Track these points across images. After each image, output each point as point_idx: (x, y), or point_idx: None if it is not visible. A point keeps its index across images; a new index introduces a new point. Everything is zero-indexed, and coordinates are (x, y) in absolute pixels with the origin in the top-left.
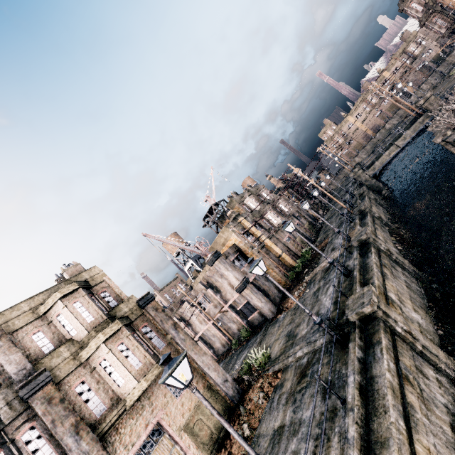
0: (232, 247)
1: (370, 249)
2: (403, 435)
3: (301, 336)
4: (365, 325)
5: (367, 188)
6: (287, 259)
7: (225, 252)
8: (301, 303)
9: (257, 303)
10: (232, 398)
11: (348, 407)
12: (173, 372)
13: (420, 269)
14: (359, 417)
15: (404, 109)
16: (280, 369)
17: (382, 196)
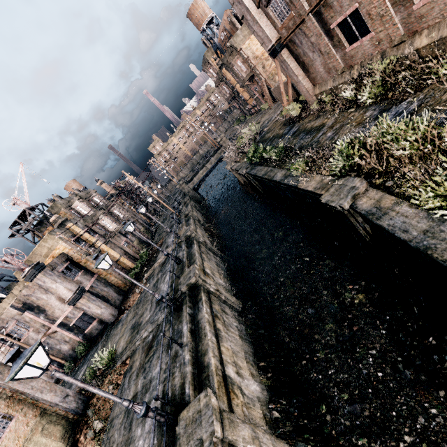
0: (60, 257)
1: (193, 242)
2: (215, 344)
3: (146, 322)
4: (192, 293)
5: (190, 198)
6: (126, 262)
7: (50, 263)
8: (143, 296)
9: (95, 311)
10: (76, 410)
11: (184, 345)
12: (28, 360)
13: (223, 253)
14: (191, 347)
15: (210, 142)
16: (128, 357)
17: (200, 204)
